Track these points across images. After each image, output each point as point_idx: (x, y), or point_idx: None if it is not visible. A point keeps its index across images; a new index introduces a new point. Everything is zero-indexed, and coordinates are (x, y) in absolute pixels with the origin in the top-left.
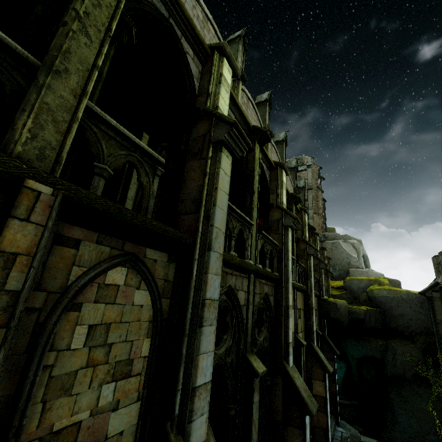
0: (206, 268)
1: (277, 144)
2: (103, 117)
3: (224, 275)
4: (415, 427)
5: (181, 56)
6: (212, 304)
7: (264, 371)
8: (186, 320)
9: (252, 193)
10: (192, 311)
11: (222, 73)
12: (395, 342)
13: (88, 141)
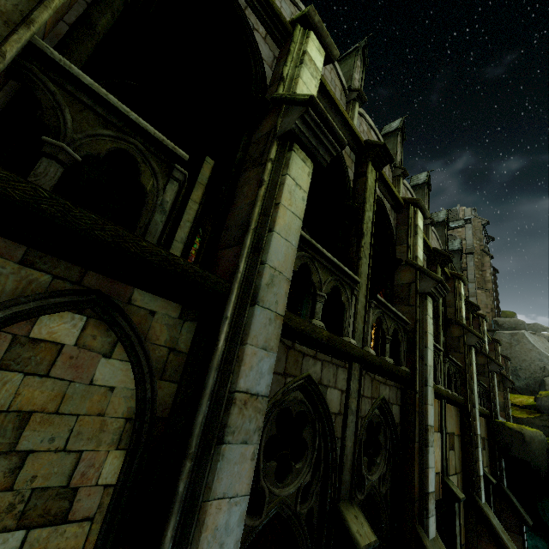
0: (245, 334)
1: (416, 189)
2: (67, 67)
3: (298, 357)
4: None
5: (243, 32)
6: (251, 403)
7: (371, 543)
8: (194, 425)
9: (360, 235)
10: (209, 410)
11: (306, 50)
12: None
13: (38, 104)
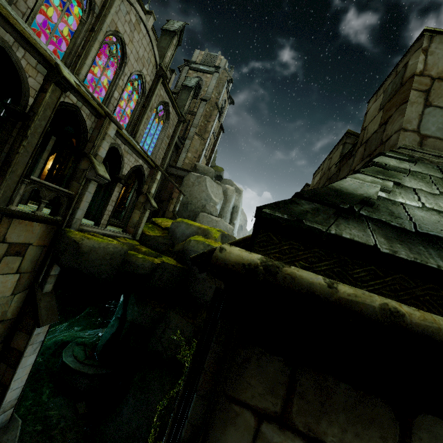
0: None
1: None
2: None
3: None
4: (133, 426)
5: None
6: None
7: None
8: None
9: None
10: None
11: None
12: (175, 312)
13: None
